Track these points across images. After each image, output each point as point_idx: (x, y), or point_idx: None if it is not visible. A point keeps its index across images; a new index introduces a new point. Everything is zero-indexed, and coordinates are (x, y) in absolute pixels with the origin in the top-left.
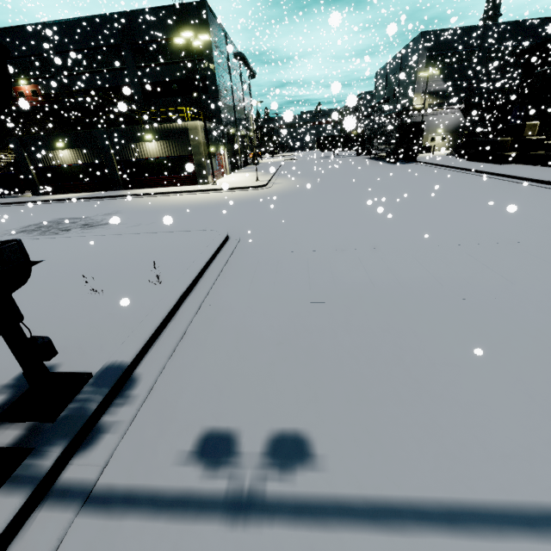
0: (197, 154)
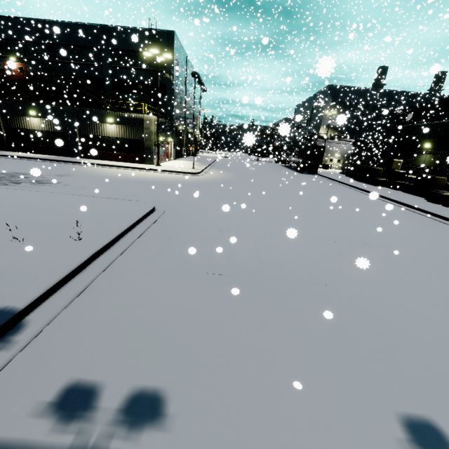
0: (148, 140)
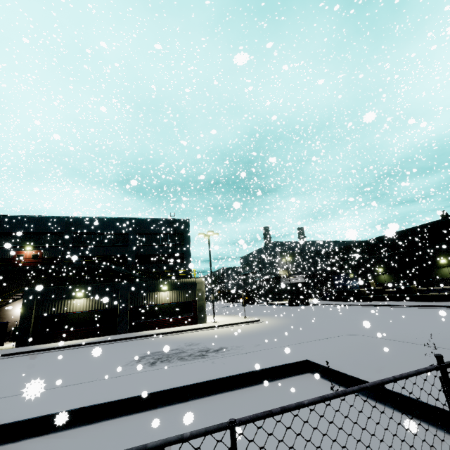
0: (200, 300)
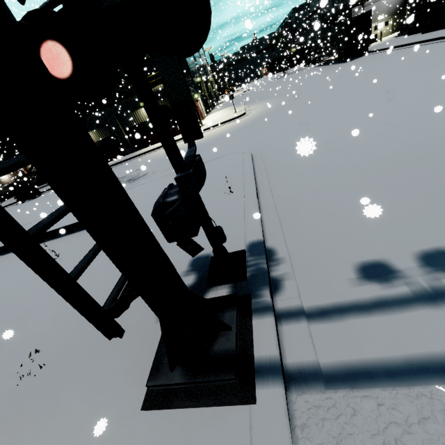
0: None
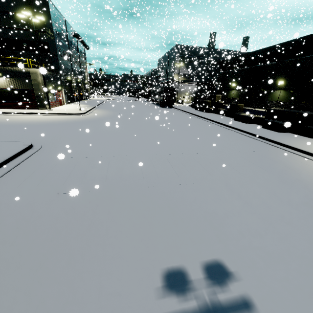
0: (37, 89)
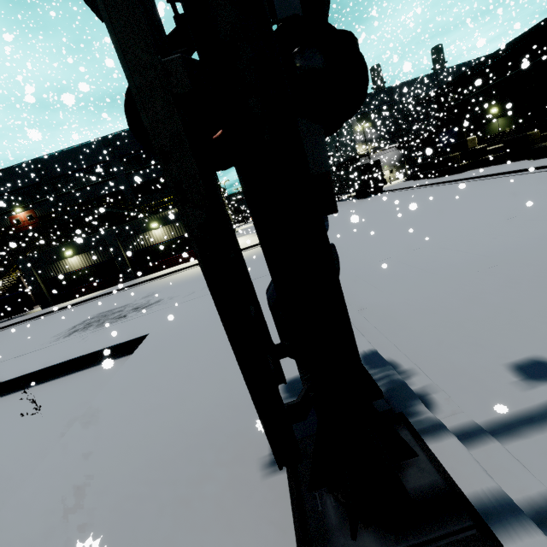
0: None
